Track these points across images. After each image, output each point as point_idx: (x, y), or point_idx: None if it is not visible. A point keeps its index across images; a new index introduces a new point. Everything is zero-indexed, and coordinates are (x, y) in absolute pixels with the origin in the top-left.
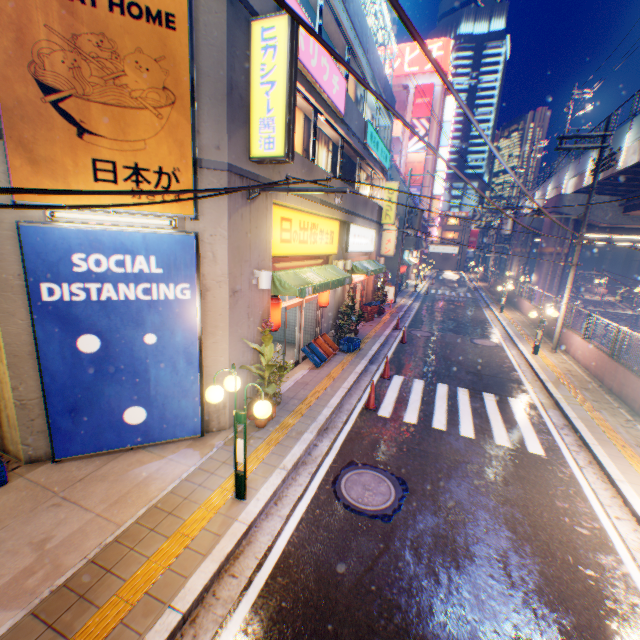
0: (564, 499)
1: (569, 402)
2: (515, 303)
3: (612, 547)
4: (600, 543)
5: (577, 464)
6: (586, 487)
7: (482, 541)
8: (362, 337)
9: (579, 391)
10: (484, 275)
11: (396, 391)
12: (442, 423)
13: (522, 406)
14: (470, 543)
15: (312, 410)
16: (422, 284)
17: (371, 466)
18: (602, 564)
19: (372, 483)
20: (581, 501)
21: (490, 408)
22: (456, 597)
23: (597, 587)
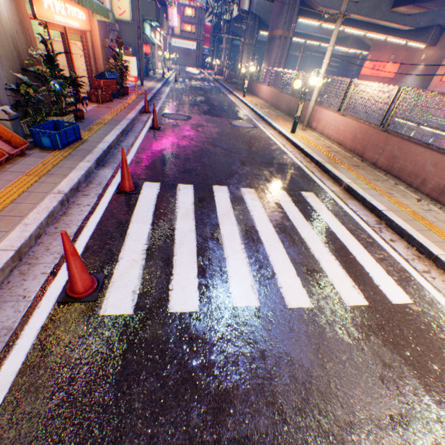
0: None
1: (362, 187)
2: (253, 90)
3: None
4: None
5: None
6: None
7: None
8: (91, 123)
9: (356, 170)
10: (220, 70)
11: (149, 219)
12: (248, 284)
13: (323, 203)
14: None
15: None
16: (170, 73)
17: None
18: None
19: None
20: None
21: (295, 218)
22: None
23: None
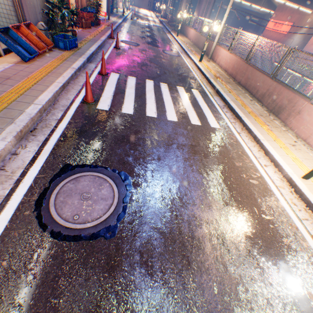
0: (239, 160)
1: (224, 91)
2: (184, 32)
3: (270, 190)
4: (265, 189)
5: (237, 132)
6: (246, 147)
7: (202, 221)
8: (81, 39)
9: (226, 84)
10: (165, 14)
11: (114, 86)
12: (154, 112)
13: (200, 95)
14: (193, 228)
15: (10, 110)
16: (128, 13)
17: (91, 167)
18: (271, 207)
19: (92, 189)
20: (247, 159)
21: (183, 97)
22: (195, 312)
23: (276, 229)
